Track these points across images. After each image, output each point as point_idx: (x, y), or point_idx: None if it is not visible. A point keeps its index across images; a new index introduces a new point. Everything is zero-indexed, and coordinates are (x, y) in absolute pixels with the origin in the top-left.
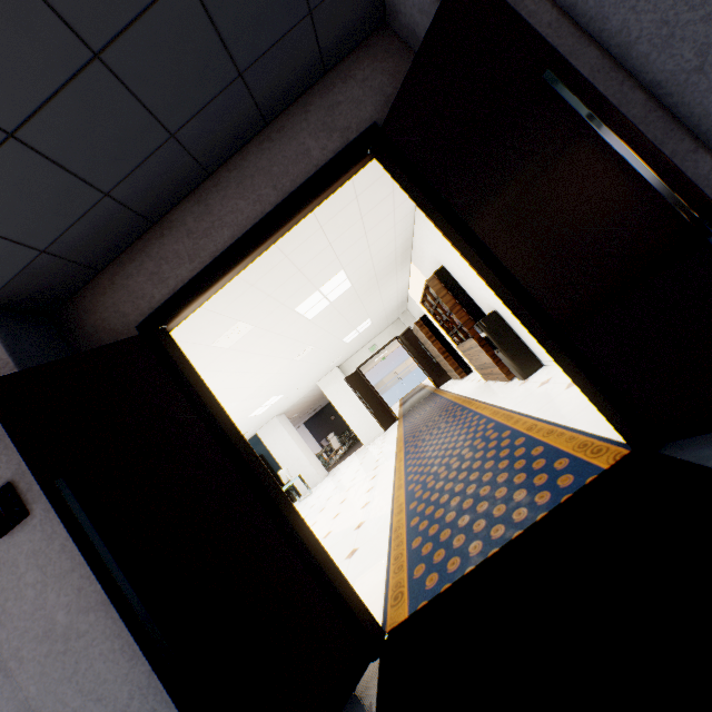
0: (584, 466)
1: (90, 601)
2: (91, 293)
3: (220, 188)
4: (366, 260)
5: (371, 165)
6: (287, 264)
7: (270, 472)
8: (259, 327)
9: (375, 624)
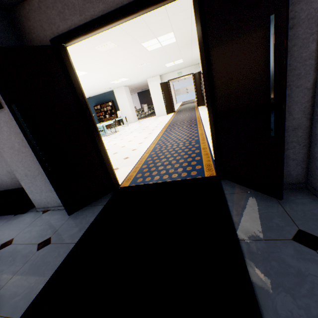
0: (202, 172)
1: (26, 145)
2: (28, 7)
3: None
4: (188, 31)
5: None
6: (141, 20)
7: (114, 109)
8: (120, 47)
9: (117, 184)
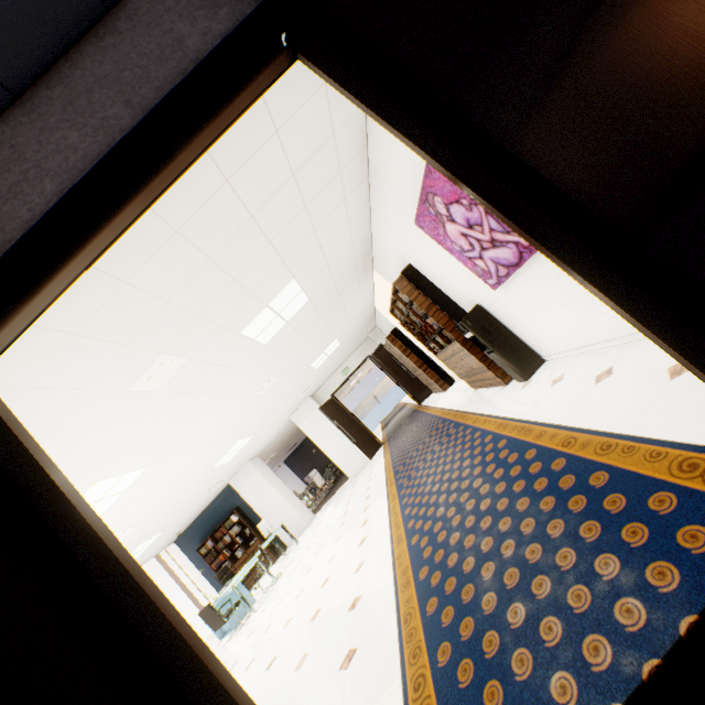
0: None
1: None
2: None
3: (36, 116)
4: (321, 267)
5: (304, 125)
6: (214, 270)
7: (250, 525)
8: (197, 359)
9: None
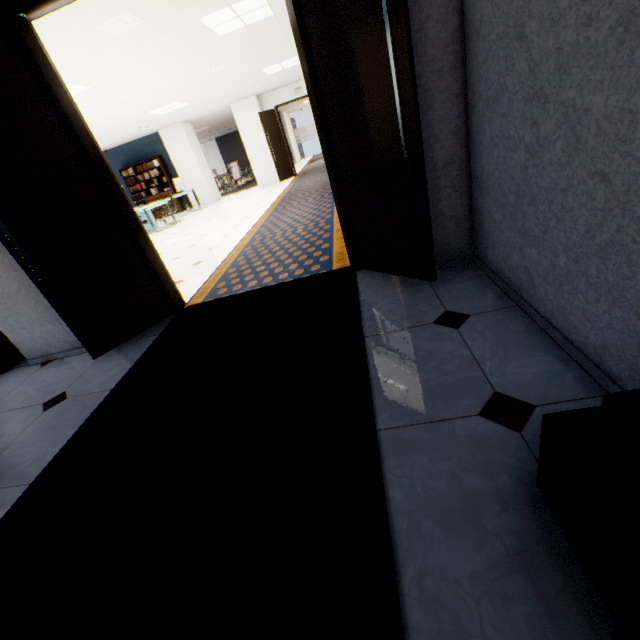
0: (329, 265)
1: None
2: None
3: None
4: None
5: None
6: None
7: (168, 176)
8: (154, 26)
9: (180, 301)
